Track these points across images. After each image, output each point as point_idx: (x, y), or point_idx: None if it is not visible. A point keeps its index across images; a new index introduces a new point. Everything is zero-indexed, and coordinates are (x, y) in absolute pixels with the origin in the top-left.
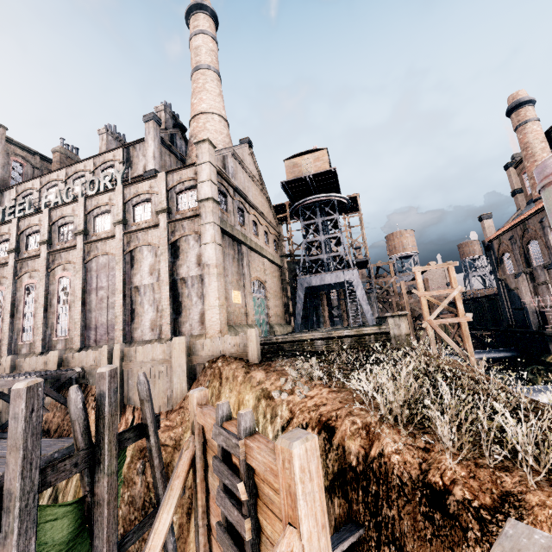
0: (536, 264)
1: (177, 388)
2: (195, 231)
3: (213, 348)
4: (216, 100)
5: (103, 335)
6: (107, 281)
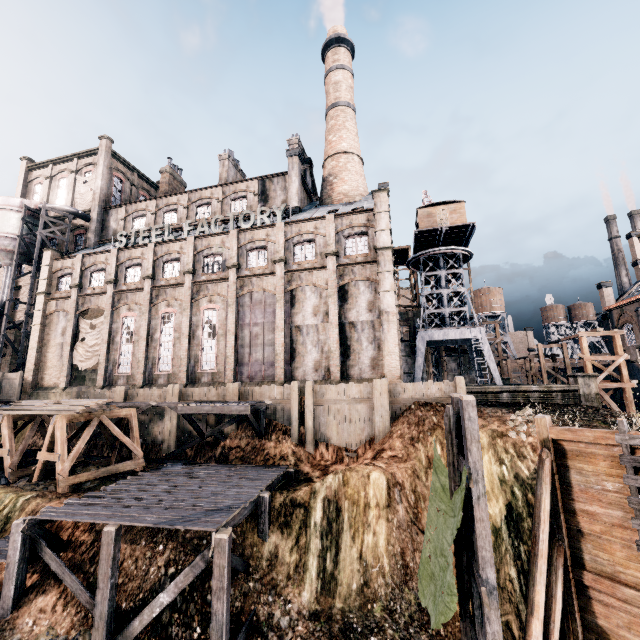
0: None
1: (379, 426)
2: (367, 277)
3: (415, 392)
4: (355, 140)
5: (258, 372)
6: (263, 318)
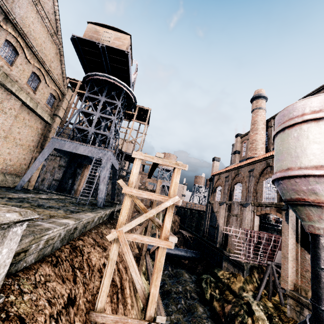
0: (235, 200)
1: None
2: None
3: None
4: None
5: None
6: None
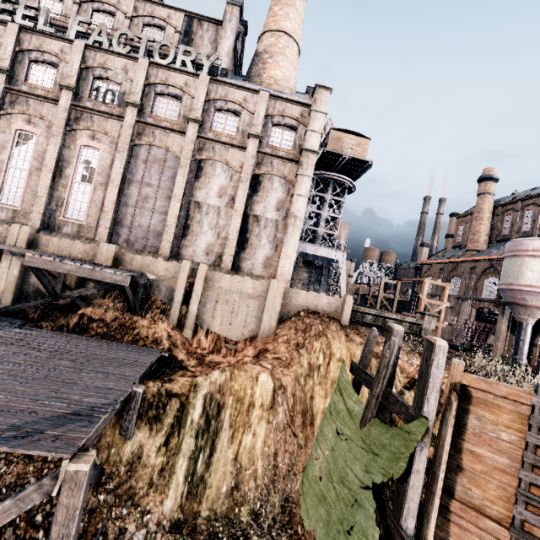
0: (450, 293)
1: (265, 325)
2: (284, 175)
3: (307, 300)
4: (300, 26)
5: (139, 239)
6: (159, 180)
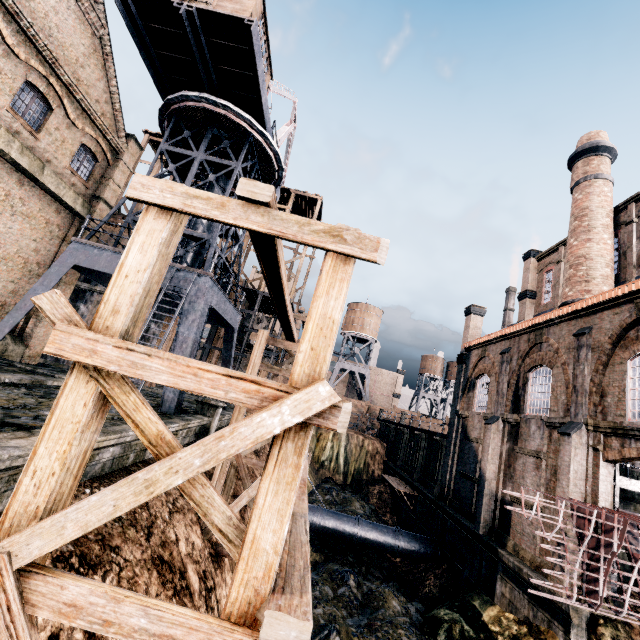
0: (530, 412)
1: None
2: None
3: None
4: None
5: None
6: None
